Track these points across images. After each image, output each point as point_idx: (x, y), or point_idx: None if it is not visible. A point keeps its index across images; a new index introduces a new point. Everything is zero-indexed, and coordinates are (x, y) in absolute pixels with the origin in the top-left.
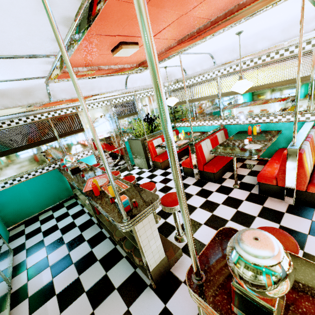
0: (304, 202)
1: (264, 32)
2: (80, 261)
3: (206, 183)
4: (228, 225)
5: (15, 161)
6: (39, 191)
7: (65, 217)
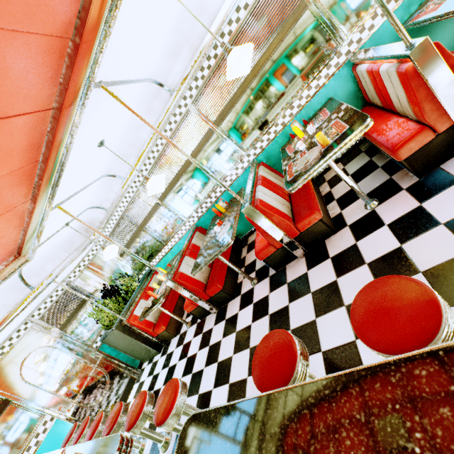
0: (312, 243)
1: (133, 124)
2: None
3: (227, 308)
4: None
5: None
6: None
7: None
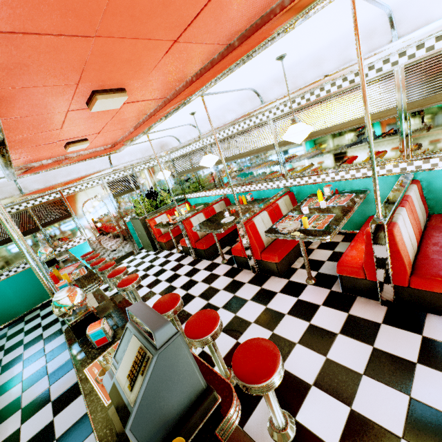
0: (264, 270)
1: (225, 106)
2: (52, 352)
3: (200, 262)
4: (193, 301)
5: None
6: (23, 288)
7: (51, 314)
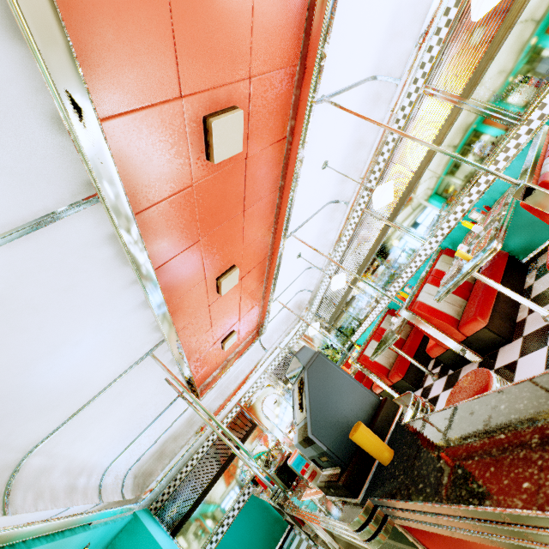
0: (484, 349)
1: (321, 232)
2: None
3: None
4: None
5: (210, 506)
6: (247, 538)
7: None
